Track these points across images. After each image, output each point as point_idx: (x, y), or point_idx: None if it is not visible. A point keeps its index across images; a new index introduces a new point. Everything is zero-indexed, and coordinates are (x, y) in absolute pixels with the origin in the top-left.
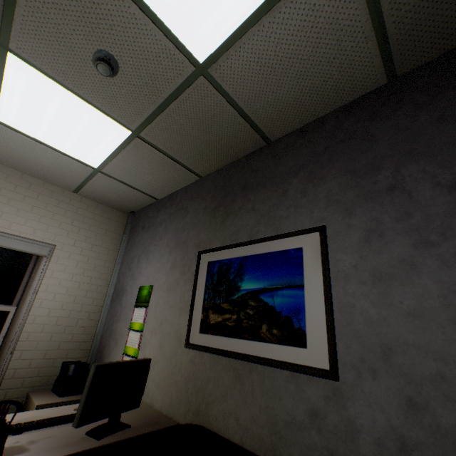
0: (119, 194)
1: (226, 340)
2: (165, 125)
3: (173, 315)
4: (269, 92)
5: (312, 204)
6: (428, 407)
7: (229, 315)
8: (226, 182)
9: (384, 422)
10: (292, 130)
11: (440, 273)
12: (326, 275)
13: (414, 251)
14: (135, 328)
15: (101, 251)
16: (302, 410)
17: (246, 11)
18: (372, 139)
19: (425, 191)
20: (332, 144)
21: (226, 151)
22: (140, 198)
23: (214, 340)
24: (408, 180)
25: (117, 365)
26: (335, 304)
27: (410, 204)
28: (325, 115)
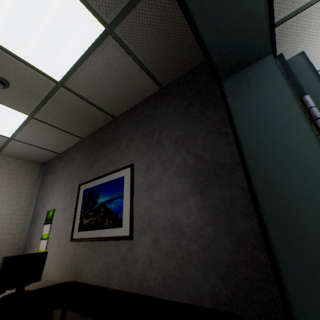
0: (31, 152)
1: (90, 232)
2: (49, 111)
3: (65, 224)
4: (103, 94)
5: (130, 153)
6: (160, 241)
7: (92, 218)
8: (94, 141)
9: (146, 252)
10: (124, 111)
11: (168, 182)
12: (131, 189)
13: (161, 173)
14: (44, 238)
15: (21, 191)
16: (119, 258)
17: (74, 59)
18: (153, 118)
19: (167, 144)
20: (139, 120)
21: (92, 123)
22: (46, 153)
23: (84, 234)
24: (163, 139)
25: (21, 256)
26: (134, 203)
27: (162, 150)
28: (138, 104)
